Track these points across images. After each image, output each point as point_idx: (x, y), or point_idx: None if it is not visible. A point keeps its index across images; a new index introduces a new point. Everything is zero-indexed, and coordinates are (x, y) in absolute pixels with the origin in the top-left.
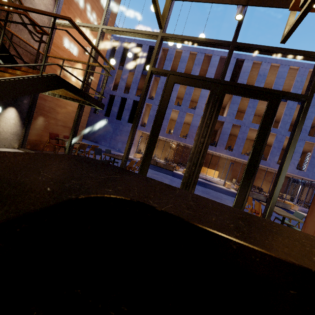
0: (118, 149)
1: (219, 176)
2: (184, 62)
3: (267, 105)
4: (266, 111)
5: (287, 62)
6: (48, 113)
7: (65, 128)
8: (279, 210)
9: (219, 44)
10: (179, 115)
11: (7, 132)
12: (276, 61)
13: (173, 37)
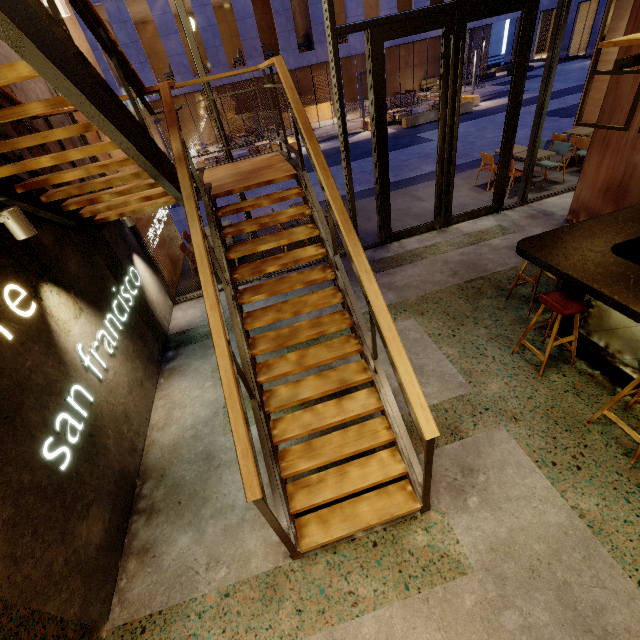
0: None
1: (333, 110)
2: None
3: (523, 18)
4: (522, 31)
5: None
6: (142, 222)
7: (159, 224)
8: (525, 152)
9: None
10: (194, 4)
11: (157, 295)
12: None
13: None
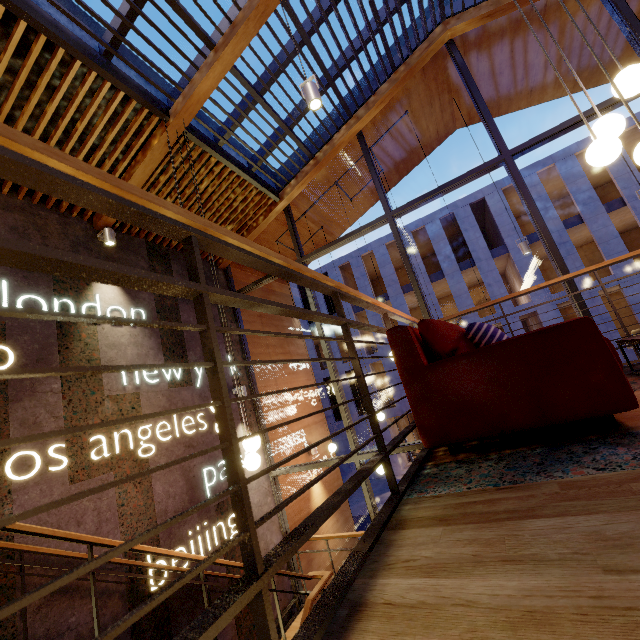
0: (374, 475)
1: None
2: (387, 264)
3: None
4: None
5: (563, 153)
6: None
7: None
8: None
9: None
10: None
11: None
12: (542, 164)
13: None
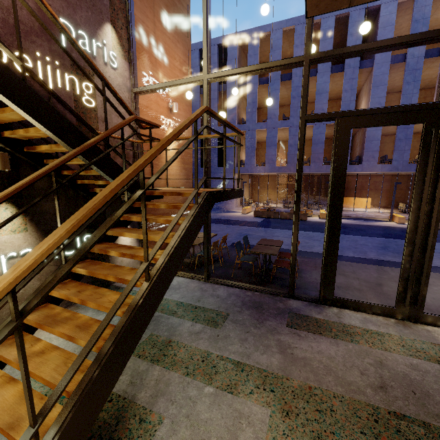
0: (216, 207)
1: (372, 204)
2: (278, 49)
3: None
4: None
5: None
6: (156, 212)
7: None
8: None
9: (425, 40)
10: (290, 134)
11: None
12: None
13: (330, 56)
